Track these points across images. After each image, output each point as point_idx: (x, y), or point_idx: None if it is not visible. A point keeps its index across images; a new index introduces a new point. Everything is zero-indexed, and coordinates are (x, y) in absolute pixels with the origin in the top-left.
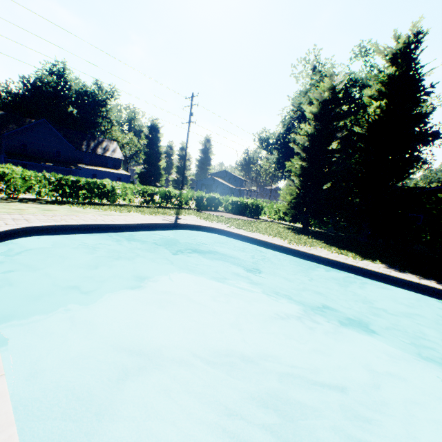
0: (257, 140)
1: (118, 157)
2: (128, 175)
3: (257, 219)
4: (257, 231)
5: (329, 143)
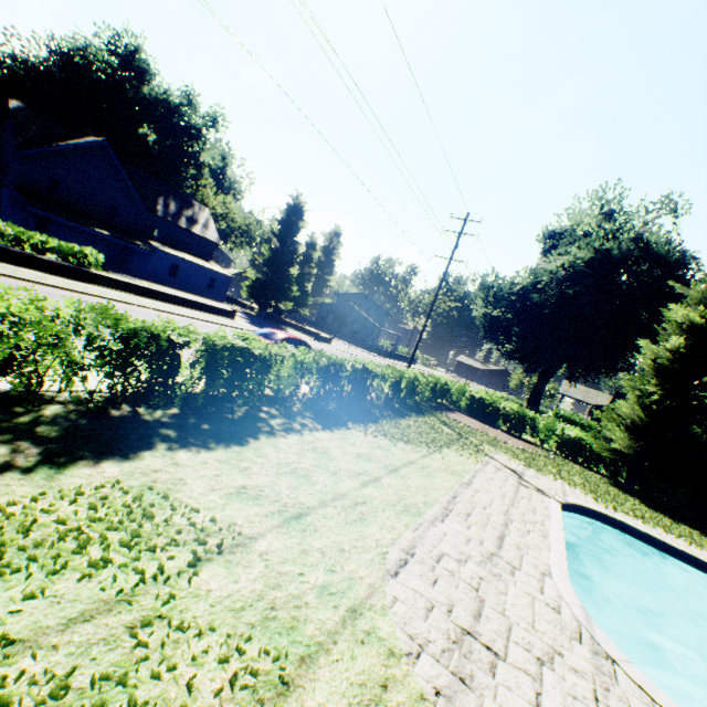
0: (479, 285)
1: (212, 238)
2: (228, 276)
3: (532, 445)
4: (644, 519)
5: (705, 374)
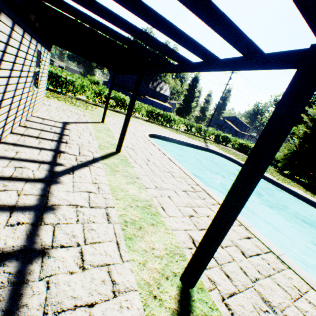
0: (273, 101)
1: (167, 94)
2: (170, 107)
3: None
4: None
5: None
